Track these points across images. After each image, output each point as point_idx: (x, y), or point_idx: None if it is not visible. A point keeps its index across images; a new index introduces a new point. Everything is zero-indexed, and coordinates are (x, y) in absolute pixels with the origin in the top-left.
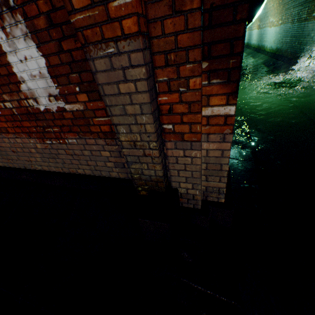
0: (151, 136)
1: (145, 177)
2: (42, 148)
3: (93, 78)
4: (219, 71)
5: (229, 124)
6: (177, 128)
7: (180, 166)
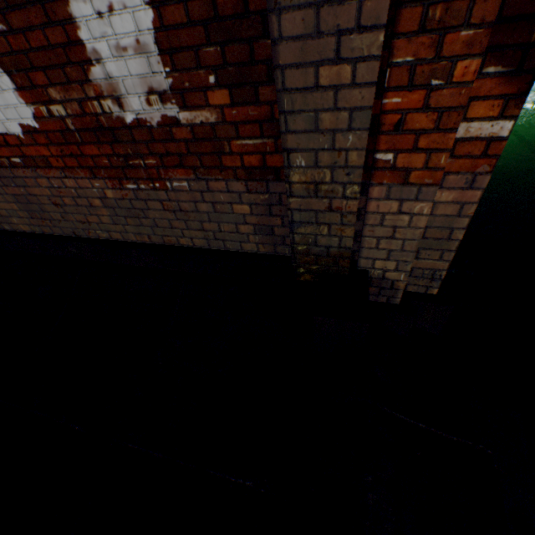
0: (353, 173)
1: (318, 250)
2: (116, 198)
3: (249, 58)
4: (507, 49)
5: (491, 156)
6: (401, 160)
7: (384, 231)
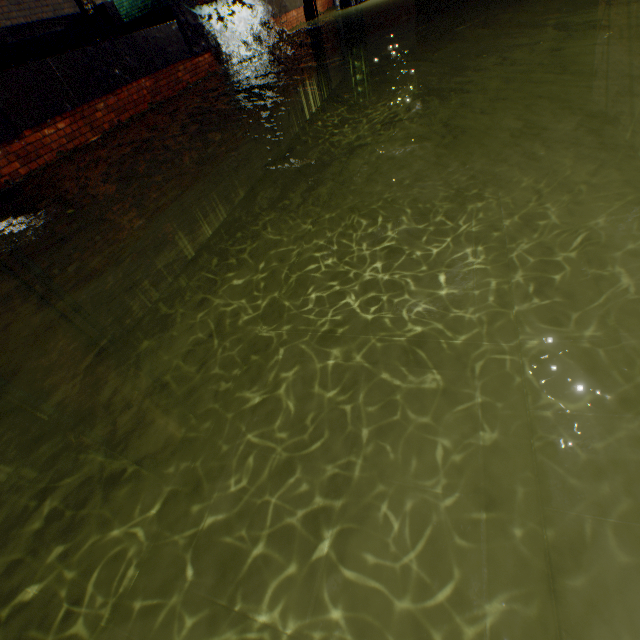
0: None
1: None
2: None
3: None
4: None
5: None
6: None
7: None
